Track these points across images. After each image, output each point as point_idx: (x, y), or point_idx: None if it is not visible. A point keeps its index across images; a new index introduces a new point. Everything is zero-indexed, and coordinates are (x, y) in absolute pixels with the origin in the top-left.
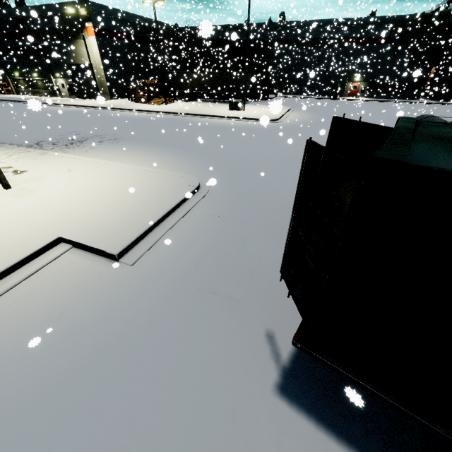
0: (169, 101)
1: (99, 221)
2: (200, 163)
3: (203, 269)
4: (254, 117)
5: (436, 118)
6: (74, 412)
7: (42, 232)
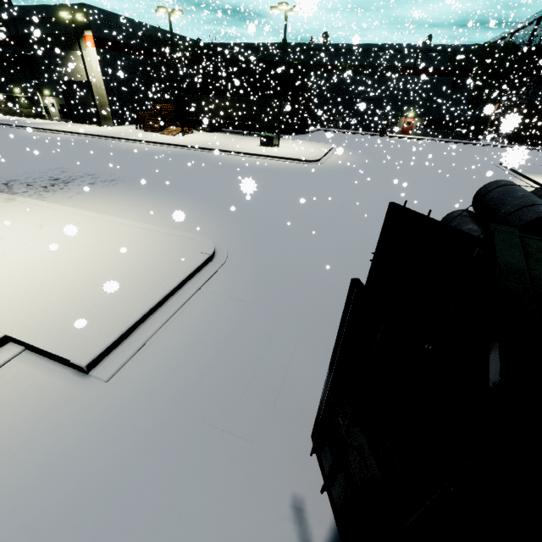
0: (186, 131)
1: (68, 308)
2: (219, 218)
3: (209, 387)
4: (290, 156)
5: (516, 187)
6: None
7: None
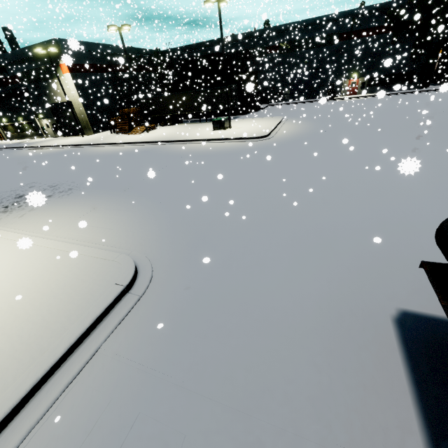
0: (151, 128)
1: None
2: (156, 221)
3: None
4: (240, 136)
5: None
6: None
7: None
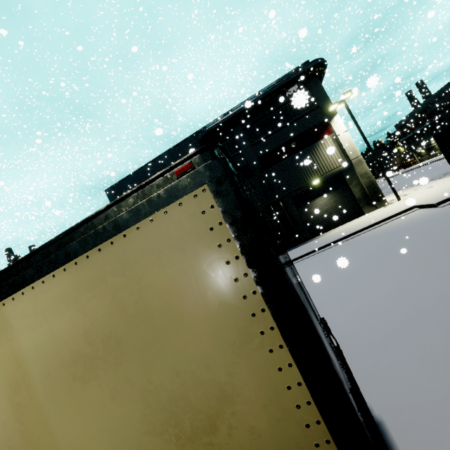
0: None
1: (434, 197)
2: None
3: None
4: None
5: None
6: (403, 230)
7: (408, 206)
